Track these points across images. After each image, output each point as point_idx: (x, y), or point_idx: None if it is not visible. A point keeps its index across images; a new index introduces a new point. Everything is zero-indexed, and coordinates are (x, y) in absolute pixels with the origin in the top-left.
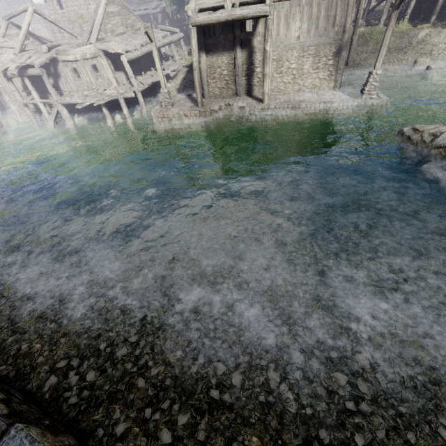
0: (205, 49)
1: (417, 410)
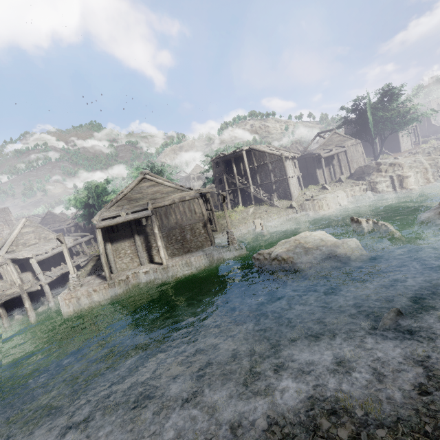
0: (110, 240)
1: (304, 437)
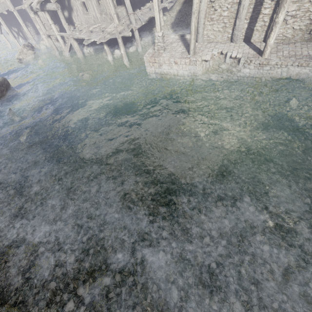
0: None
1: None
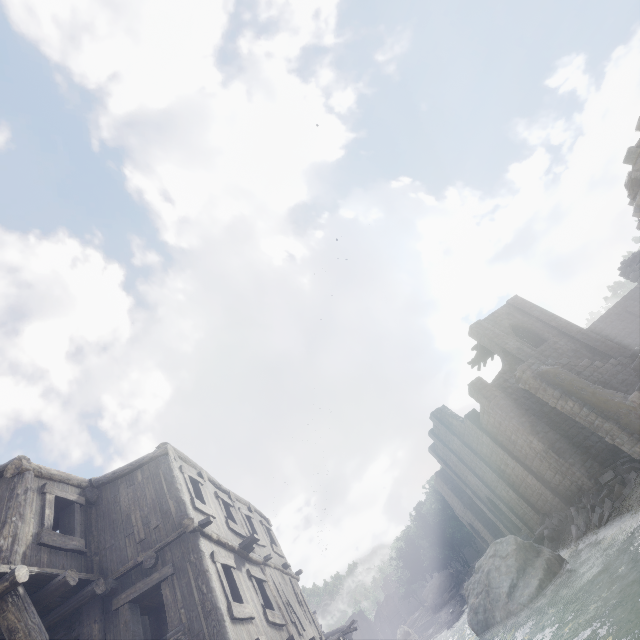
0: None
1: None
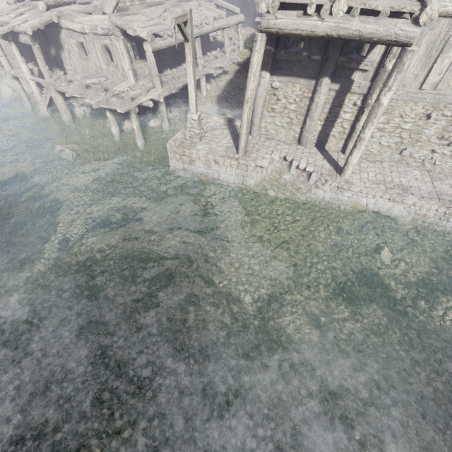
0: (271, 65)
1: None
